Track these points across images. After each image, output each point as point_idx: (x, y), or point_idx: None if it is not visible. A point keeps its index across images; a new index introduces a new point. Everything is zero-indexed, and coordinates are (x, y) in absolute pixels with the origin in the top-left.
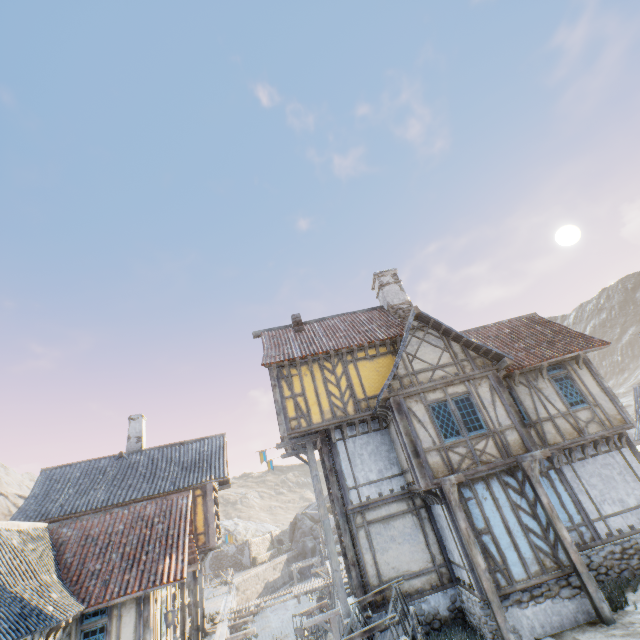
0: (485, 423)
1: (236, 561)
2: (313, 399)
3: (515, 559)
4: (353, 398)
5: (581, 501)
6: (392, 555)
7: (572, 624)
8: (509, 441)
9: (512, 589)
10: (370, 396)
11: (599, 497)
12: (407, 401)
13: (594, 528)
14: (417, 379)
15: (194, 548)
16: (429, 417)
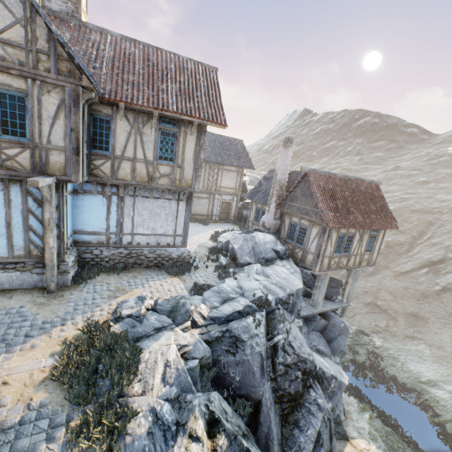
0: (30, 134)
1: None
2: None
3: (3, 244)
4: None
5: (125, 221)
6: None
7: (31, 286)
8: (51, 161)
9: None
10: None
11: (140, 223)
12: None
13: (121, 238)
14: None
15: None
16: None
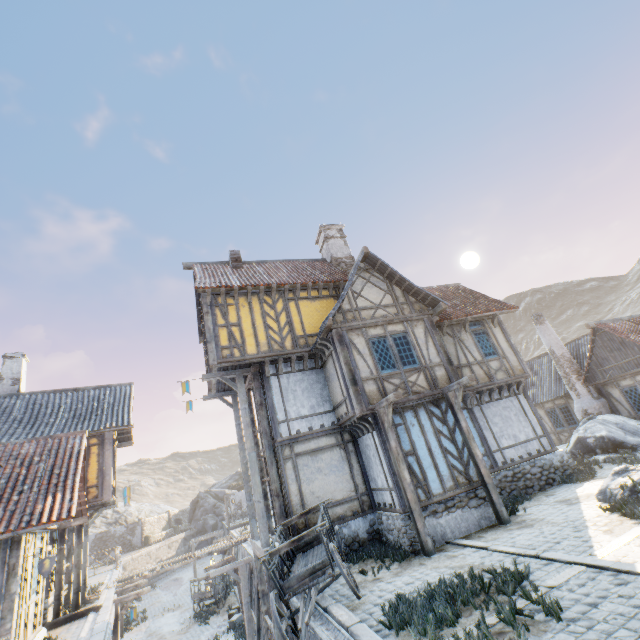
0: (418, 359)
1: (124, 542)
2: (249, 331)
3: (434, 477)
4: (292, 334)
5: (485, 436)
6: (318, 485)
7: (476, 528)
8: (437, 376)
9: (430, 502)
10: (309, 334)
11: (499, 433)
12: (349, 334)
13: (494, 458)
14: (360, 315)
15: (83, 499)
16: (369, 350)
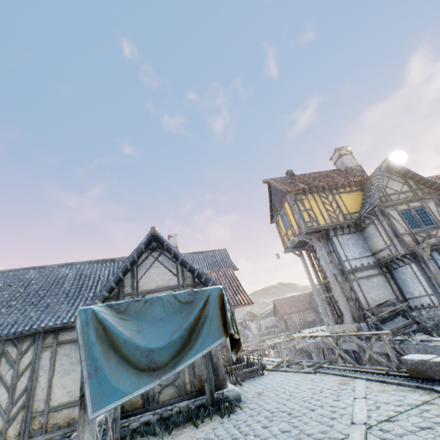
0: (435, 222)
1: None
2: (318, 212)
3: None
4: (341, 213)
5: None
6: (373, 295)
7: None
8: None
9: None
10: (351, 212)
11: None
12: (386, 209)
13: None
14: (390, 198)
15: None
16: (400, 218)
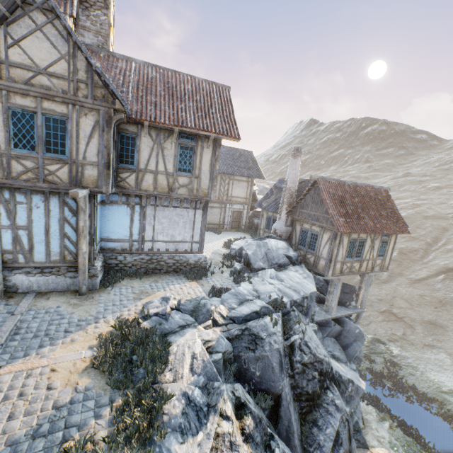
0: (69, 151)
1: None
2: None
3: (42, 250)
4: None
5: (146, 229)
6: None
7: (64, 289)
8: (85, 174)
9: (27, 265)
10: None
11: (160, 230)
12: None
13: (143, 245)
14: (6, 72)
15: None
16: (4, 120)
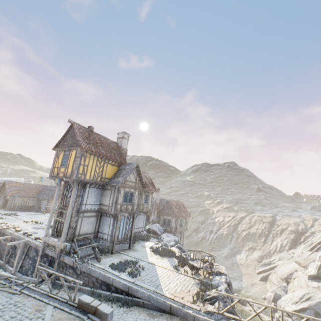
0: (133, 201)
1: None
2: (90, 170)
3: (121, 234)
4: (101, 176)
5: None
6: (86, 227)
7: (123, 249)
8: (134, 208)
9: (117, 241)
10: (106, 178)
11: (136, 224)
12: (121, 188)
13: None
14: (126, 183)
15: None
16: (123, 195)
